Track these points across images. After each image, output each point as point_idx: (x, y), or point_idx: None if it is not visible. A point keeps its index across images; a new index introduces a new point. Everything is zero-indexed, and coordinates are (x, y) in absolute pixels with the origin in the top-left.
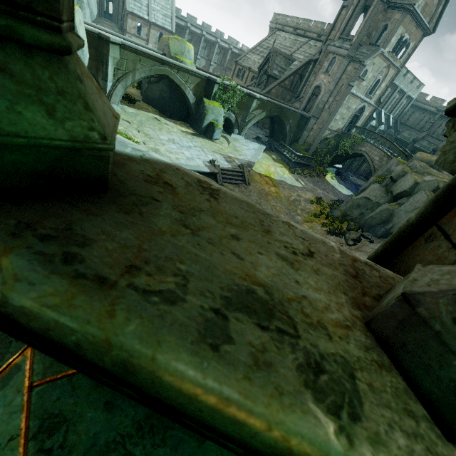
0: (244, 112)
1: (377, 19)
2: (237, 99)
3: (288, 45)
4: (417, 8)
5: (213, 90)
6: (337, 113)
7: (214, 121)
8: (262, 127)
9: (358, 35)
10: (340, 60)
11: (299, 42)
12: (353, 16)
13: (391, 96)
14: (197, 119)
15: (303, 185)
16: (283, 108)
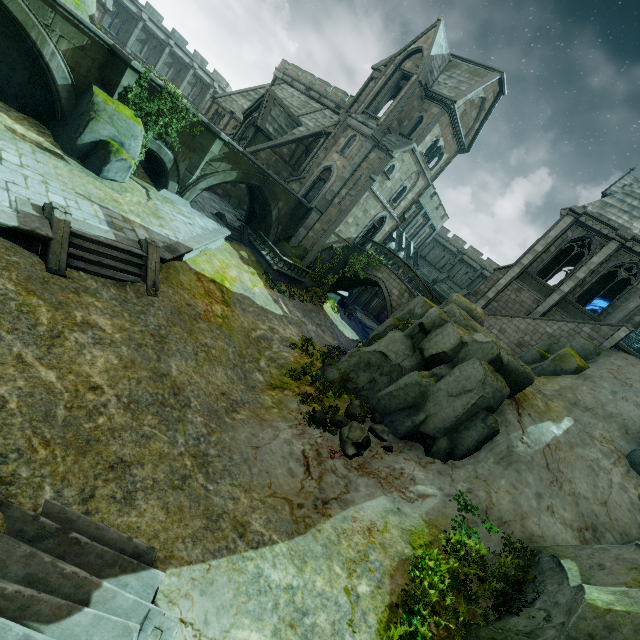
0: (195, 157)
1: (412, 106)
2: (181, 124)
3: (296, 104)
4: (457, 110)
5: (121, 79)
6: (350, 214)
7: (114, 141)
8: (238, 206)
9: (388, 115)
10: (362, 142)
11: (311, 106)
12: (383, 90)
13: (415, 218)
14: (69, 123)
15: (285, 312)
16: (269, 178)
